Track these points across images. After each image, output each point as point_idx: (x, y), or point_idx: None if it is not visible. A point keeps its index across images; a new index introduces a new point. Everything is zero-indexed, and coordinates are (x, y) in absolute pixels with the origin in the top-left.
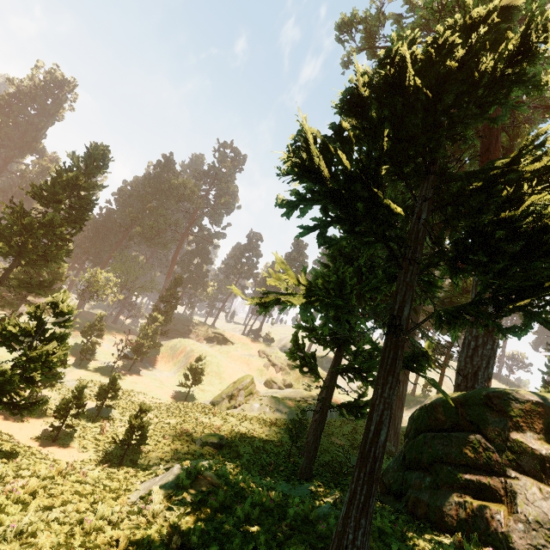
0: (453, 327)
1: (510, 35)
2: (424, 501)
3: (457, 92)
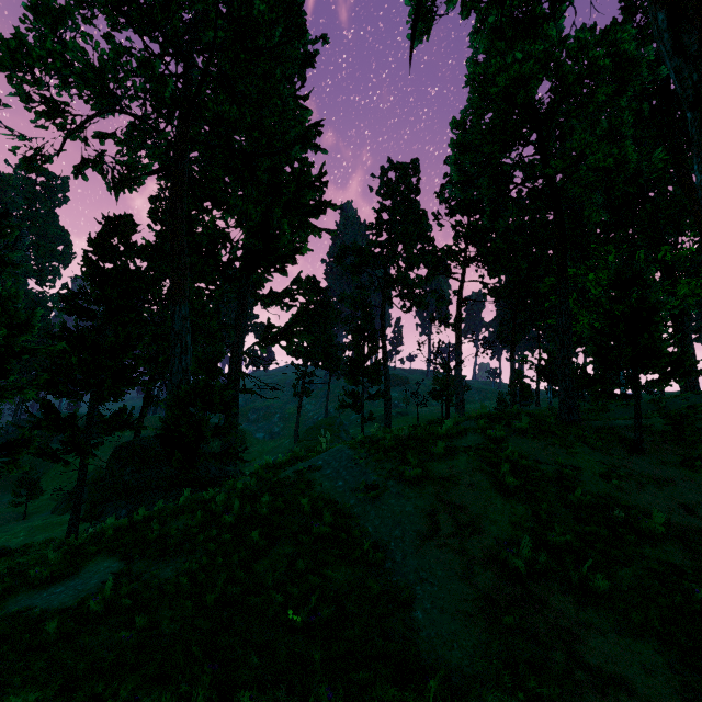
0: None
1: None
2: None
3: None
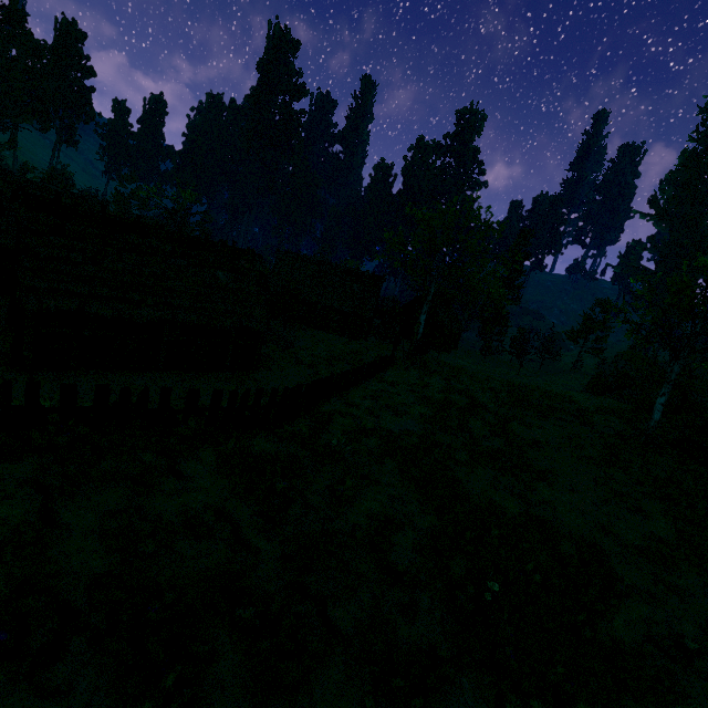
0: None
1: None
2: None
3: None
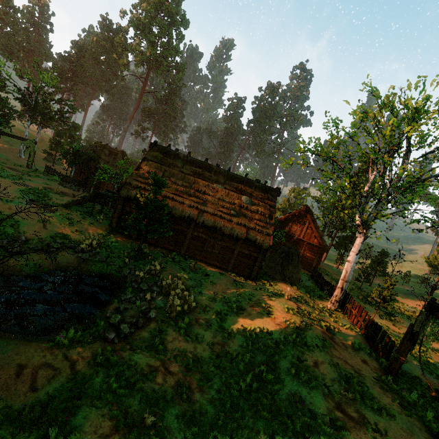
0: None
1: None
2: None
3: None
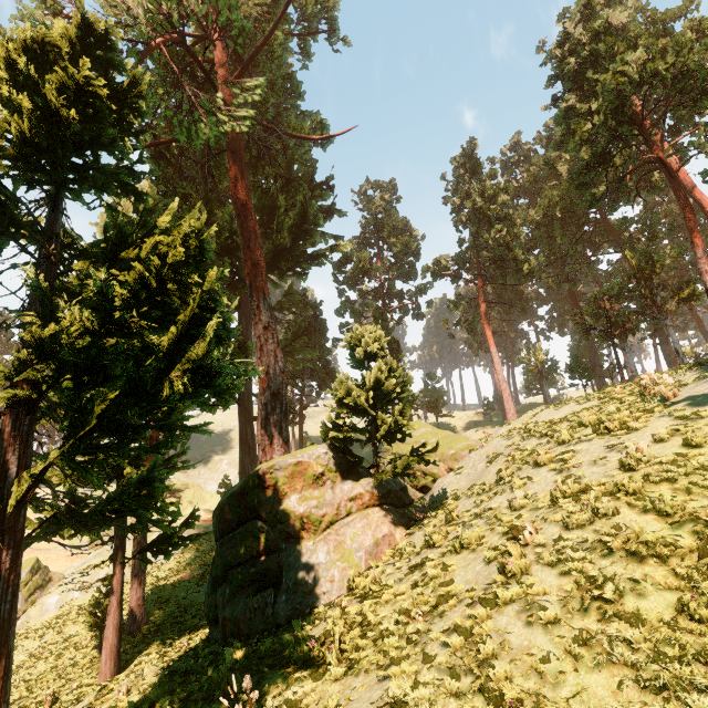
0: (86, 472)
1: (87, 74)
2: (227, 618)
3: (5, 152)
